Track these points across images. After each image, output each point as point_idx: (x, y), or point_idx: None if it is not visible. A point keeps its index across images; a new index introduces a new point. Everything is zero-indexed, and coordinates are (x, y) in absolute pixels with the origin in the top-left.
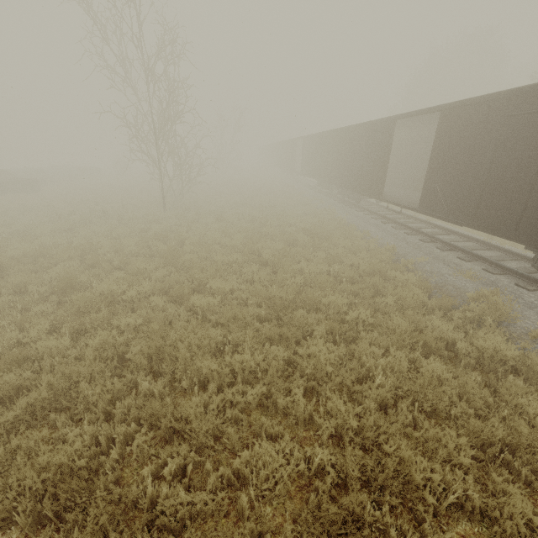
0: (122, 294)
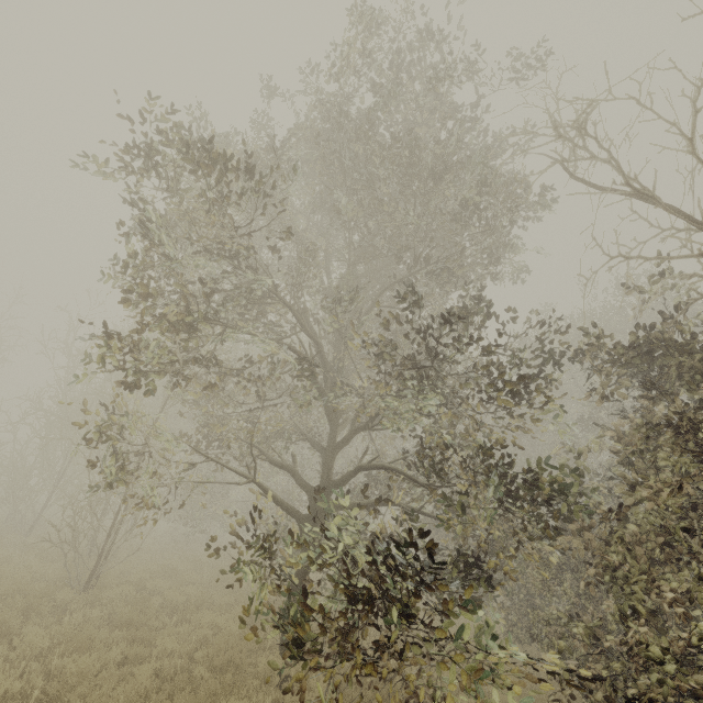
0: None
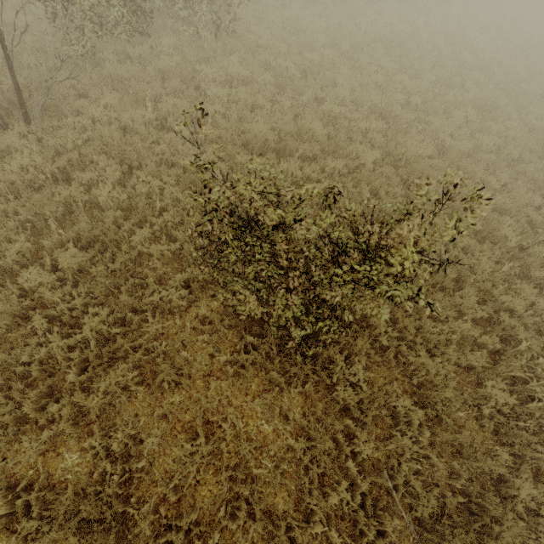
0: (482, 100)
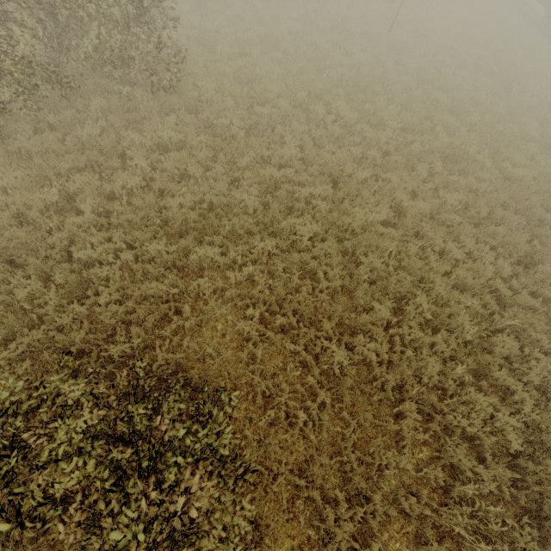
0: (453, 147)
